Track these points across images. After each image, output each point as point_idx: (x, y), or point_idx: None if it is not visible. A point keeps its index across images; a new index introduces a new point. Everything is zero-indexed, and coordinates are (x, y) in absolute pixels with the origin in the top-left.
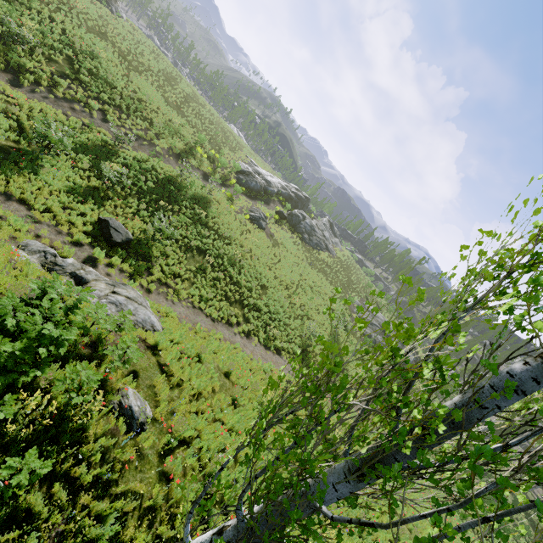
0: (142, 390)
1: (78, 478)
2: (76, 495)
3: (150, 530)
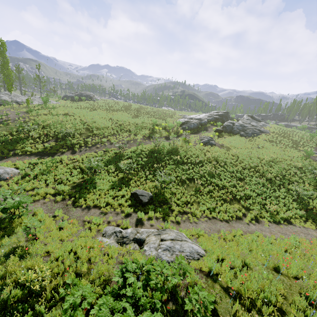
0: None
1: None
2: None
3: None
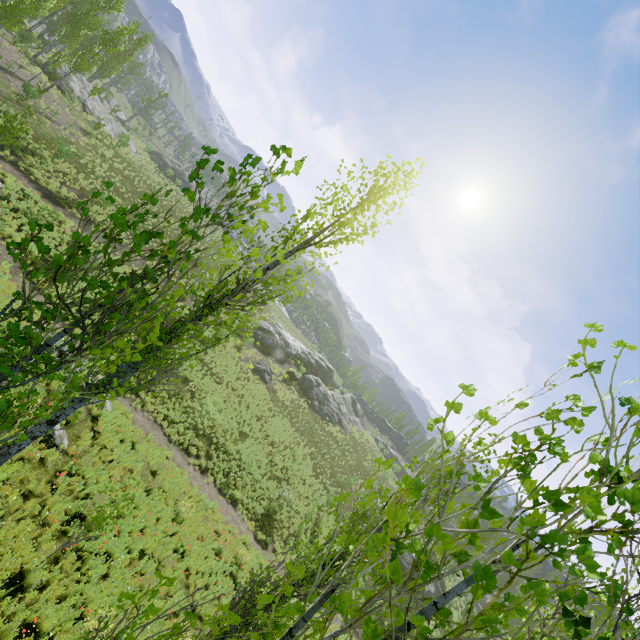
0: (68, 433)
1: None
2: None
3: (23, 501)
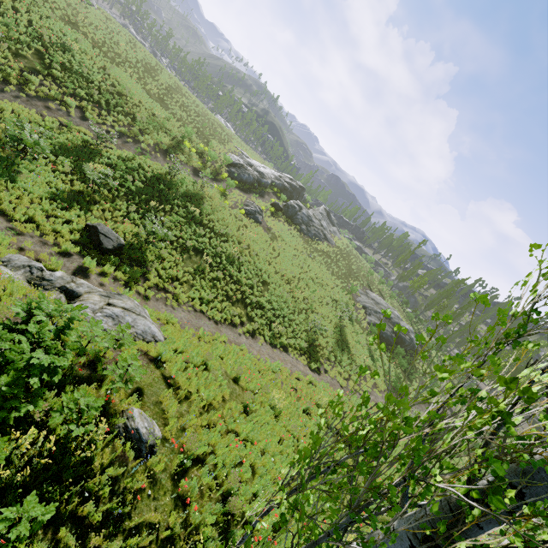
0: (148, 408)
1: (86, 517)
2: (86, 537)
3: None
